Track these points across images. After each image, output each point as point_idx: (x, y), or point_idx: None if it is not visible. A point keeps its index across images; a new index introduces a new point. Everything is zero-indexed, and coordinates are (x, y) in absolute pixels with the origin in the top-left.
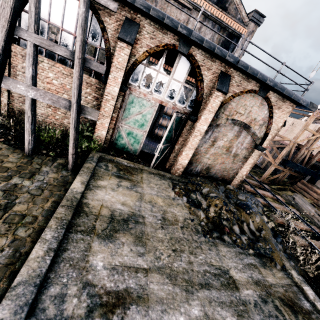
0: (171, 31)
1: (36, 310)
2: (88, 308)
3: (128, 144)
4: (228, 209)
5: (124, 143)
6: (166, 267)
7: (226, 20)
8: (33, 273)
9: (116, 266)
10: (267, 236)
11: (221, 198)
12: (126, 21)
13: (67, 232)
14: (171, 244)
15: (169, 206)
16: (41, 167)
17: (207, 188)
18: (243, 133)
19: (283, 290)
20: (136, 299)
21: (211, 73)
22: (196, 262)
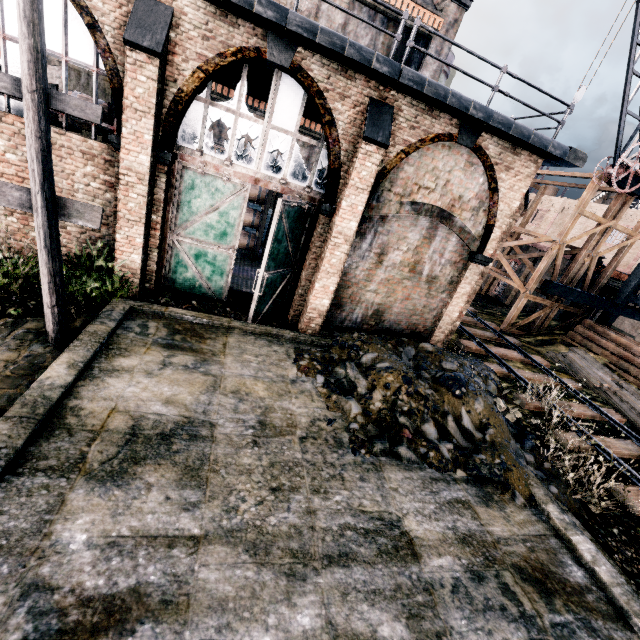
0: (245, 18)
1: None
2: None
3: (200, 278)
4: (413, 391)
5: (191, 278)
6: (249, 528)
7: (397, 2)
8: None
9: (121, 539)
10: (499, 438)
11: (399, 369)
12: (140, 3)
13: (9, 474)
14: (271, 477)
15: (279, 398)
16: None
17: (372, 352)
18: (441, 231)
19: (525, 549)
20: (156, 608)
21: (349, 106)
22: (324, 510)
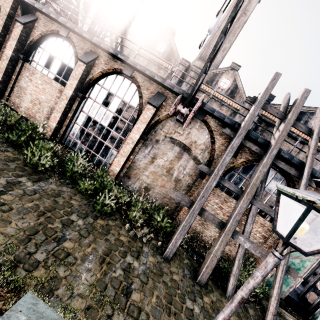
0: None
1: None
2: None
3: None
4: None
5: (271, 280)
6: None
7: None
8: None
9: None
10: None
11: None
12: None
13: None
14: None
15: None
16: None
17: None
18: None
19: None
20: None
21: None
22: None
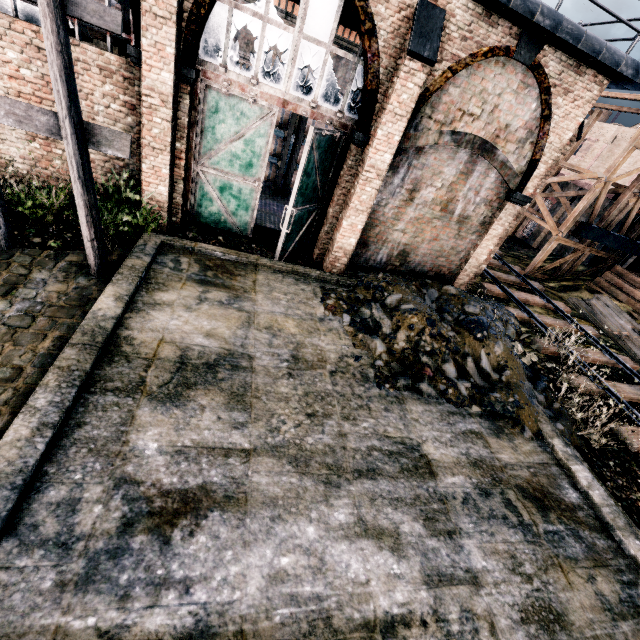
0: None
1: (20, 528)
2: (124, 519)
3: (225, 212)
4: (436, 333)
5: (216, 212)
6: (290, 445)
7: None
8: (9, 467)
9: (186, 448)
10: (515, 379)
11: (424, 312)
12: None
13: (84, 393)
14: (306, 405)
15: (309, 335)
16: (30, 273)
17: (397, 294)
18: (480, 166)
19: (528, 474)
20: (221, 501)
21: (394, 9)
22: (354, 434)
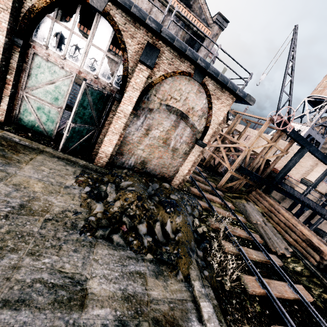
0: None
1: None
2: None
3: (38, 121)
4: (140, 205)
5: (33, 120)
6: None
7: (190, 17)
8: None
9: None
10: (183, 239)
11: (138, 192)
12: None
13: None
14: (0, 240)
15: (49, 194)
16: None
17: (129, 181)
18: (182, 124)
19: (167, 308)
20: None
21: (135, 43)
22: (28, 267)
